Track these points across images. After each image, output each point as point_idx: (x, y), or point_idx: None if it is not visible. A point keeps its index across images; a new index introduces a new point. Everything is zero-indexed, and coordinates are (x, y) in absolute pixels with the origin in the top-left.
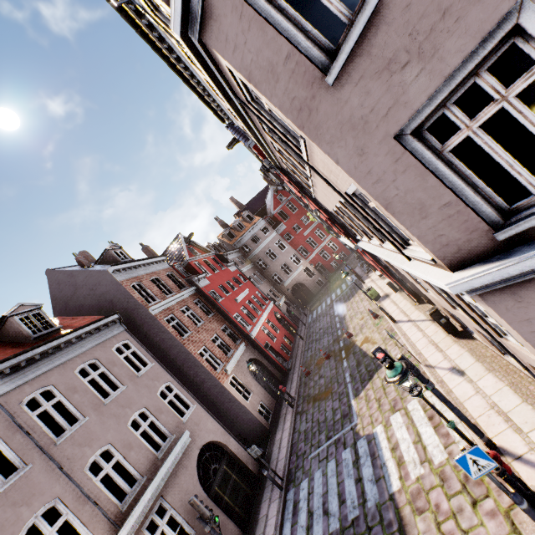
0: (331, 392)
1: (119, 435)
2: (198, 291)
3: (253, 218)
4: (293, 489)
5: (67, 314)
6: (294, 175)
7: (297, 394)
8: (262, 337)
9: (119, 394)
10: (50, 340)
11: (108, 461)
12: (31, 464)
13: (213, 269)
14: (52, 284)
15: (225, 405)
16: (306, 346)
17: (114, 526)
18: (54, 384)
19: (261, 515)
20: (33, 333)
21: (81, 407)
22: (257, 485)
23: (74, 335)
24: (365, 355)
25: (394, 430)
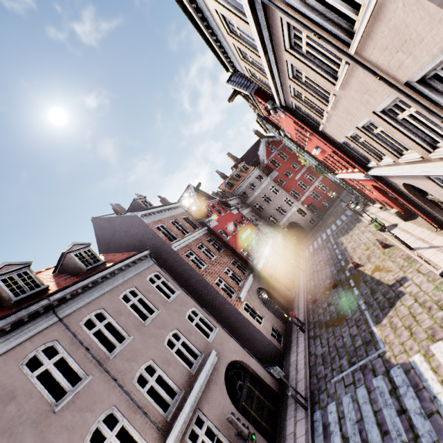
0: (345, 319)
1: (158, 353)
2: (209, 231)
3: (249, 168)
4: (320, 411)
5: (109, 253)
6: (299, 111)
7: (306, 320)
8: (267, 269)
9: (155, 317)
10: (98, 271)
11: (147, 371)
12: (91, 375)
13: (219, 212)
14: (96, 229)
15: (241, 328)
16: (307, 277)
17: (162, 434)
18: (104, 308)
19: (288, 432)
20: (85, 266)
21: (126, 327)
22: (278, 402)
23: (116, 267)
24: (380, 283)
25: (440, 360)
